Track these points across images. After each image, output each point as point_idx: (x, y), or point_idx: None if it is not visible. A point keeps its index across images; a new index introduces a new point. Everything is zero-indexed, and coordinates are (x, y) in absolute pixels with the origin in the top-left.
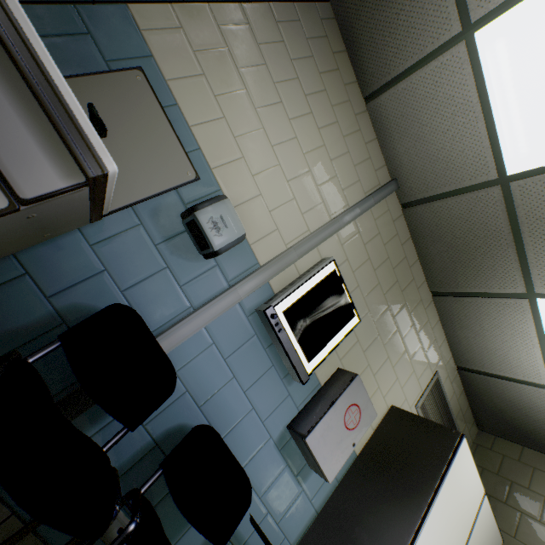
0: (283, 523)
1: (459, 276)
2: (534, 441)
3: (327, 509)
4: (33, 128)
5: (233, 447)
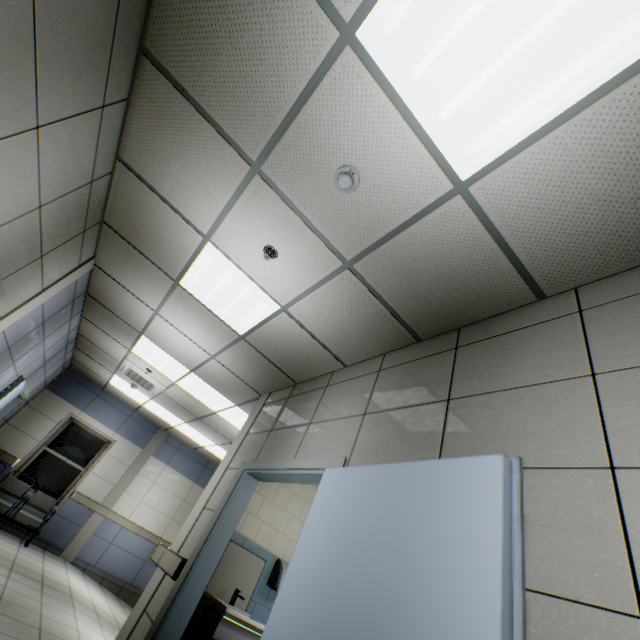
0: None
1: None
2: None
3: None
4: (252, 638)
5: None
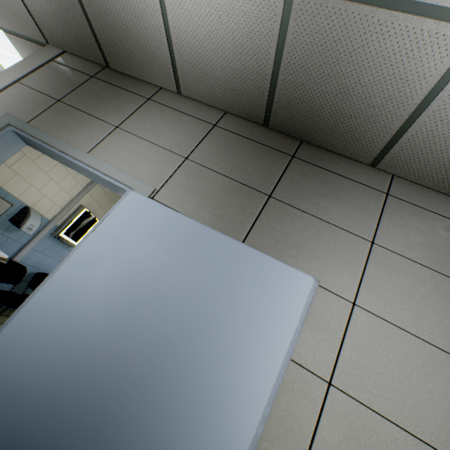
0: None
1: None
2: None
3: None
4: None
5: (50, 271)
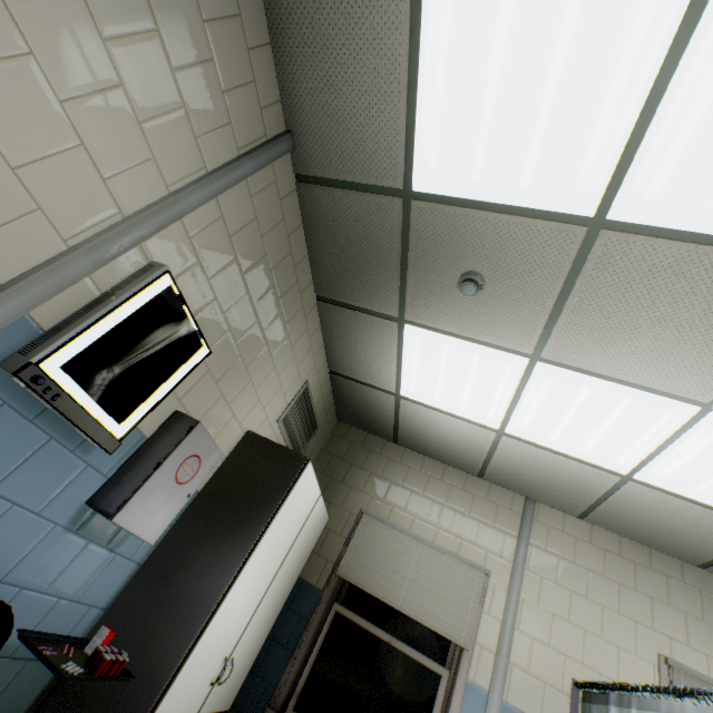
0: (87, 597)
1: (346, 286)
2: (376, 430)
3: (153, 559)
4: None
5: None
